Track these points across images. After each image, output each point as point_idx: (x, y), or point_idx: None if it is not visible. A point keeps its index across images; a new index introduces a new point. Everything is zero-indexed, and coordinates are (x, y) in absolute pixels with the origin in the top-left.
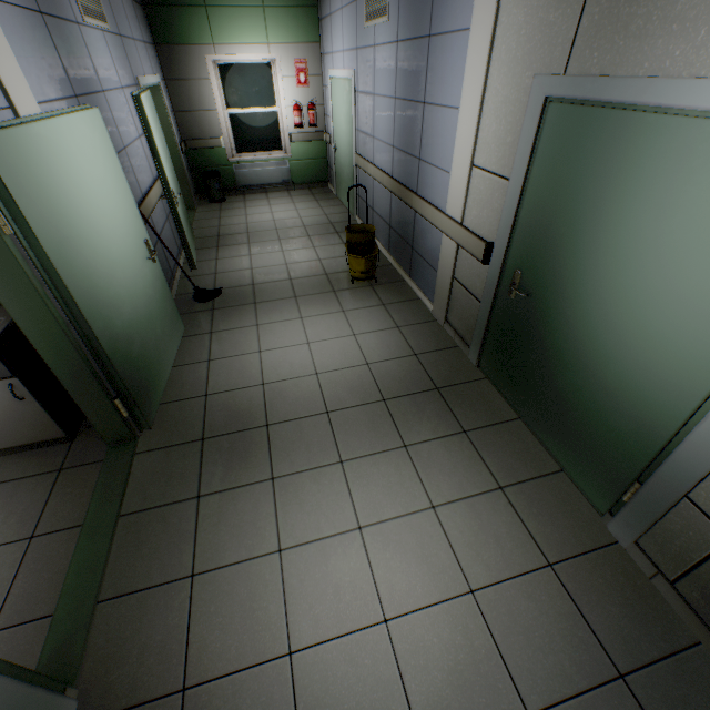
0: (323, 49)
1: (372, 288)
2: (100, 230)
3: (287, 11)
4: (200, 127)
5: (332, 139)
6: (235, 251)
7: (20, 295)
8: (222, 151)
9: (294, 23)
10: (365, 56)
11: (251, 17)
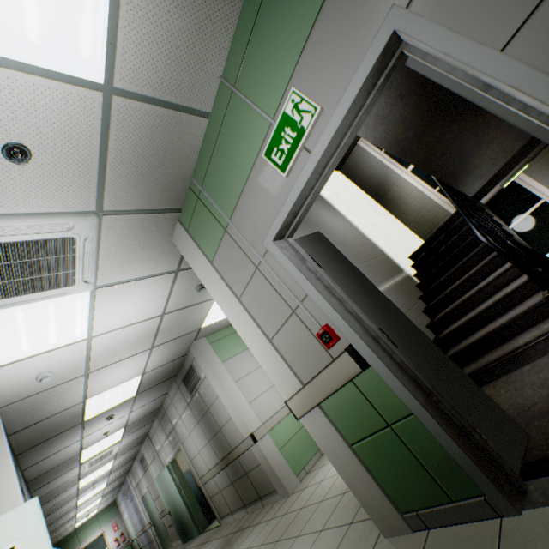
0: (121, 513)
1: None
2: None
3: (107, 512)
4: None
5: (132, 538)
6: None
7: None
8: None
9: (110, 514)
10: (129, 507)
11: (94, 524)
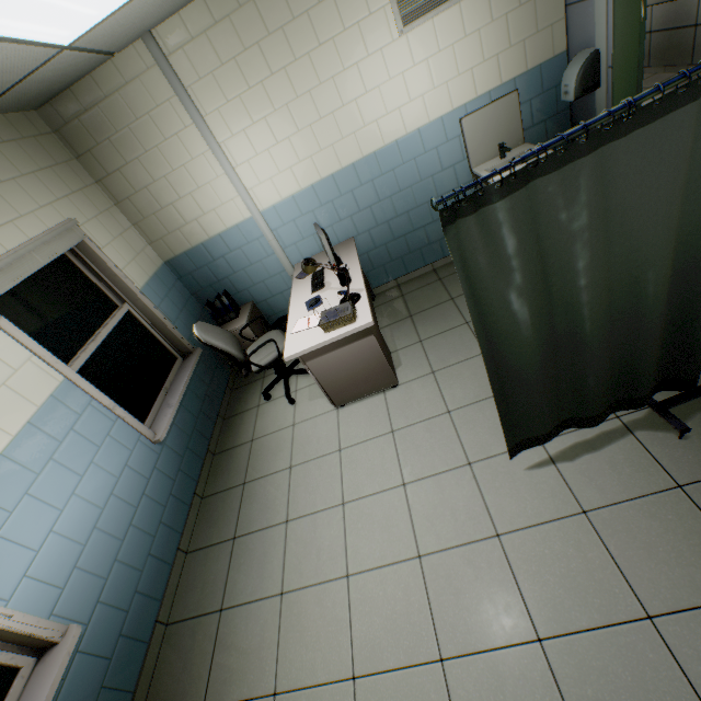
0: None
1: None
2: None
3: None
4: None
5: None
6: None
7: None
8: None
9: None
10: None
11: None
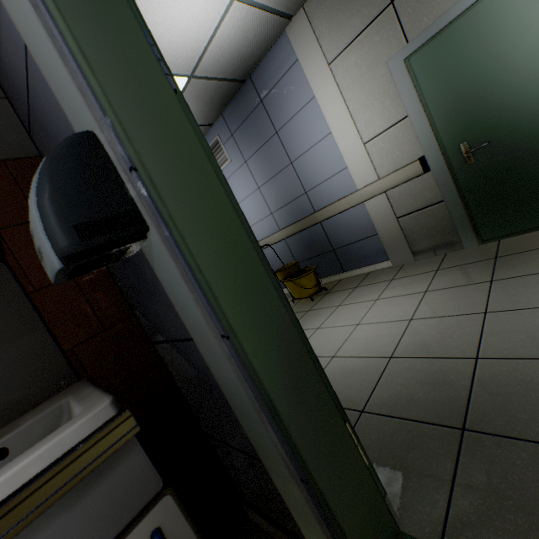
0: None
1: (330, 293)
2: None
3: None
4: None
5: None
6: None
7: (196, 194)
8: None
9: None
10: None
11: None
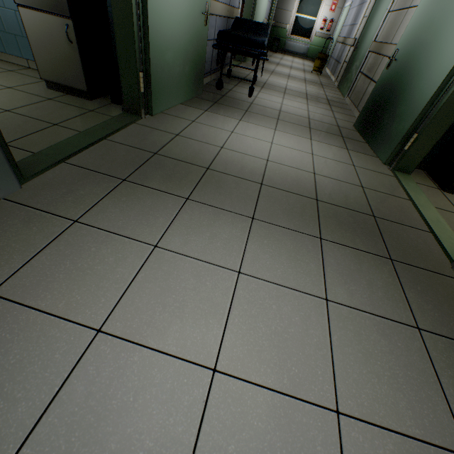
0: None
1: (317, 75)
2: (262, 4)
3: None
4: (282, 17)
5: (332, 37)
6: (275, 59)
7: (249, 3)
8: (285, 31)
9: None
10: None
11: None
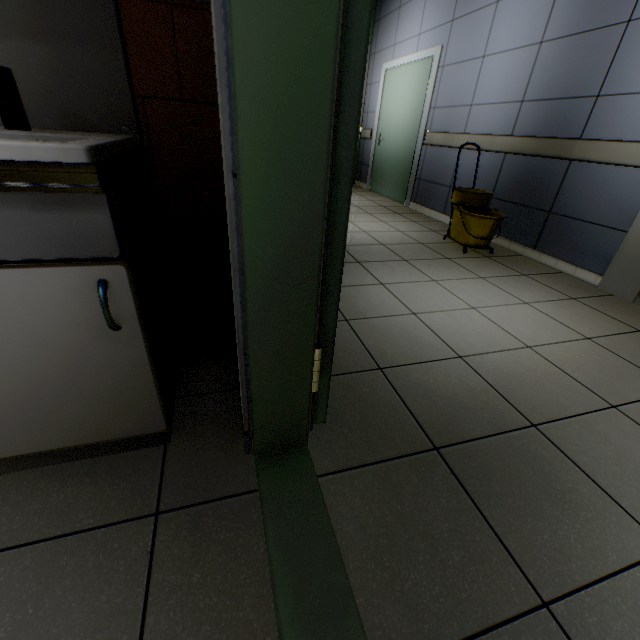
0: (375, 48)
1: (491, 259)
2: None
3: None
4: None
5: (374, 132)
6: None
7: None
8: None
9: None
10: (471, 21)
11: None
